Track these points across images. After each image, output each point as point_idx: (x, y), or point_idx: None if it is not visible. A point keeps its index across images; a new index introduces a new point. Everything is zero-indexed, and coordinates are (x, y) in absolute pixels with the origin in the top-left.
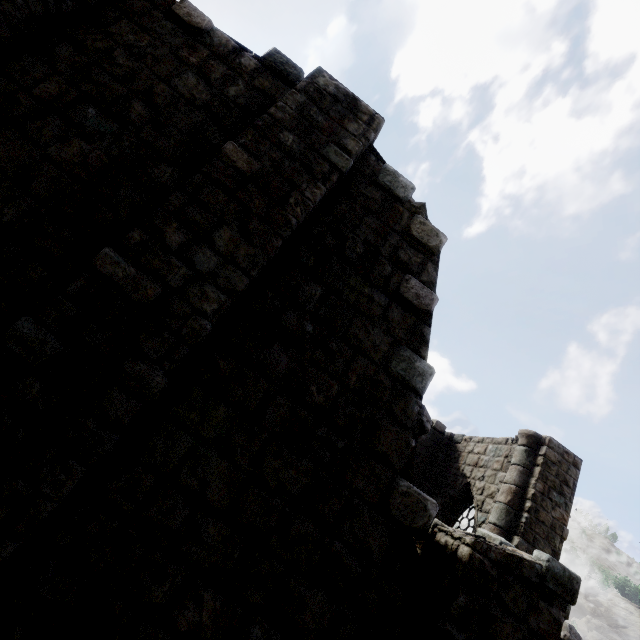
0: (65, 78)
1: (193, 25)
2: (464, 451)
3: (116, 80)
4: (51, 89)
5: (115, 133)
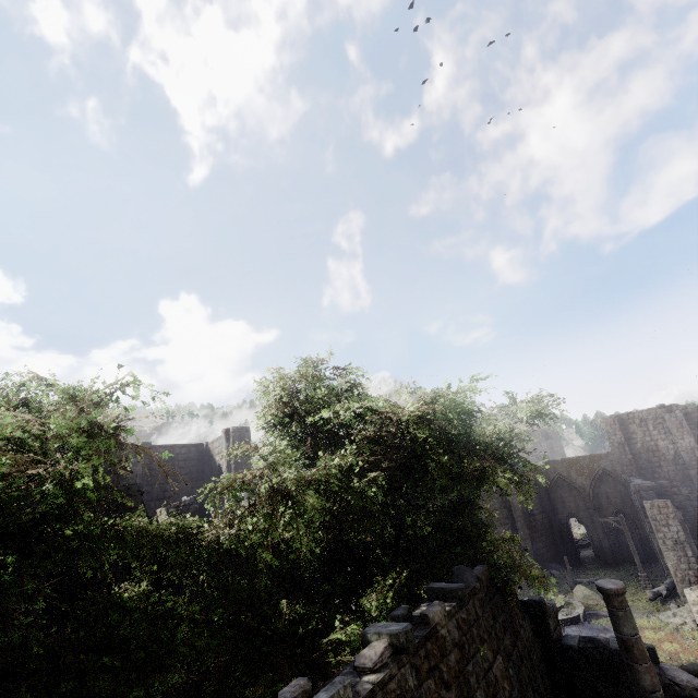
0: None
1: None
2: (214, 449)
3: None
4: None
5: None
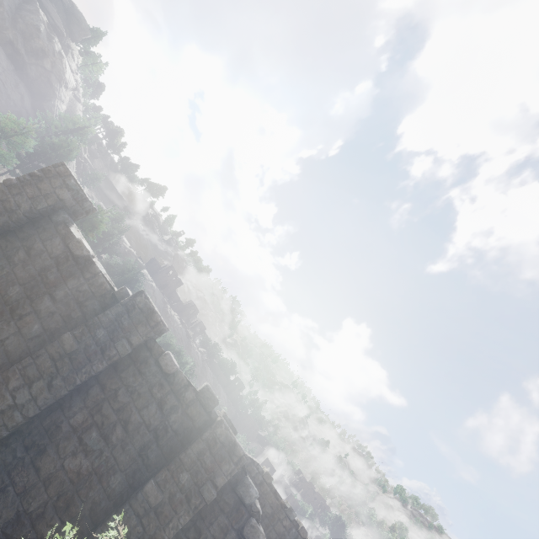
0: (88, 411)
1: (166, 372)
2: None
3: (113, 412)
4: (79, 419)
5: (101, 450)
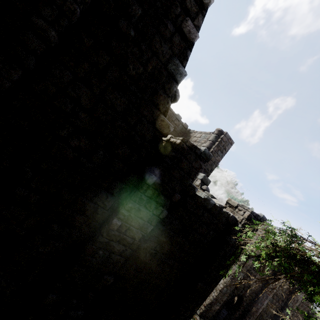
0: None
1: None
2: (192, 136)
3: None
4: None
5: None
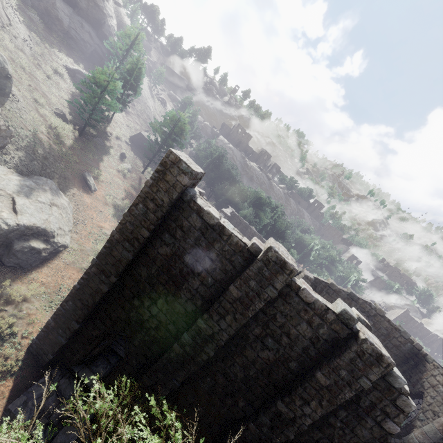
0: (261, 327)
1: (307, 302)
2: (429, 371)
3: (277, 328)
4: (257, 332)
5: (277, 349)
